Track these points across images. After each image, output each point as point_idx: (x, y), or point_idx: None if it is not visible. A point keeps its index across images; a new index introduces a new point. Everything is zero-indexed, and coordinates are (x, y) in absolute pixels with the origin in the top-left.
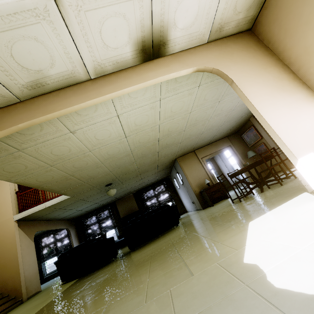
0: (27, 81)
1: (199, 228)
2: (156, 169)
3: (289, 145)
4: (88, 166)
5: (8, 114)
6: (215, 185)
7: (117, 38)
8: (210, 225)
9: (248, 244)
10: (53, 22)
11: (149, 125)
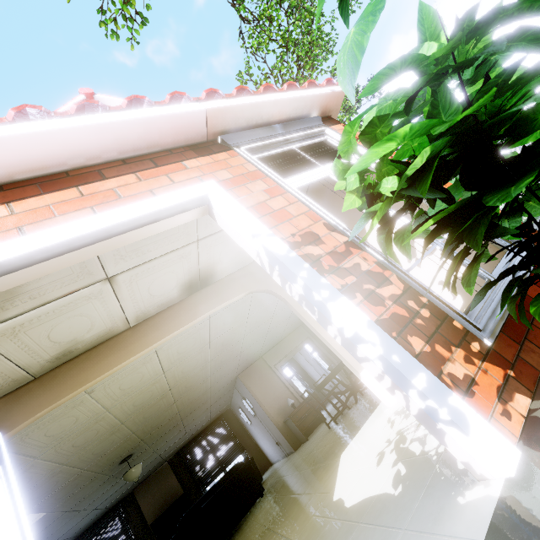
0: (54, 354)
1: (294, 486)
2: (208, 401)
3: (349, 360)
4: (97, 436)
5: (18, 401)
6: (303, 405)
7: (165, 287)
8: (306, 475)
9: (337, 482)
10: (104, 297)
11: (197, 348)
